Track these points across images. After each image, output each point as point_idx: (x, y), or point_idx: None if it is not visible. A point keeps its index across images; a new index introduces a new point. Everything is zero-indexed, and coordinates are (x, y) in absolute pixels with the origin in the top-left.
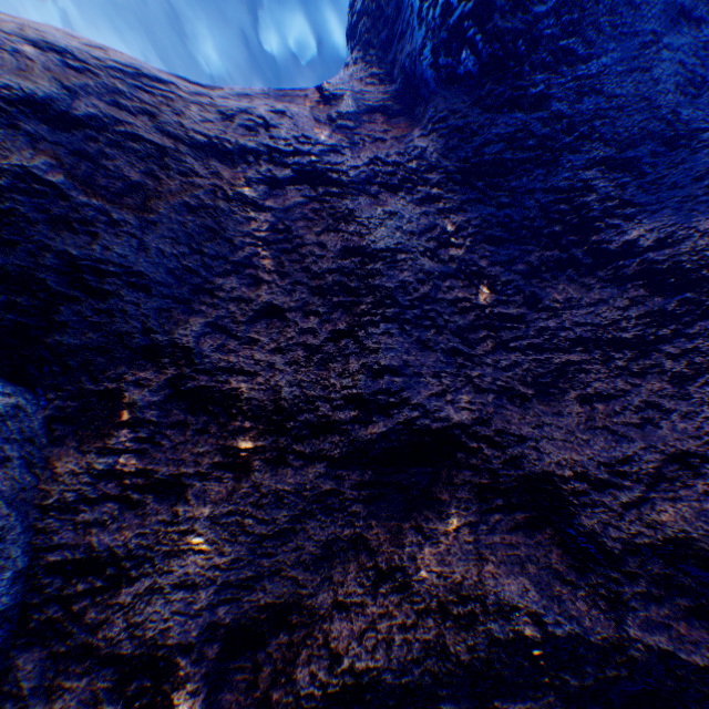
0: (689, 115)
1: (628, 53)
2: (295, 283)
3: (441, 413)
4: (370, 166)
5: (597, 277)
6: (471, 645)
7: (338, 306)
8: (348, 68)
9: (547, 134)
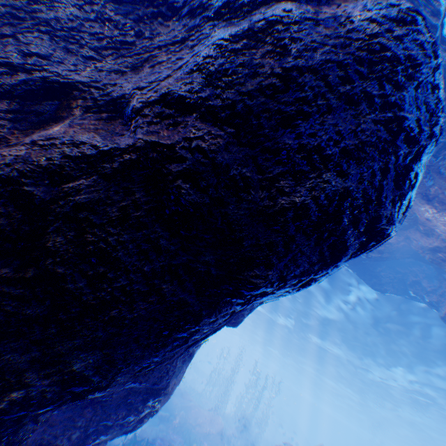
0: None
1: None
2: None
3: (70, 78)
4: None
5: (173, 21)
6: (50, 159)
7: (9, 25)
8: None
9: None
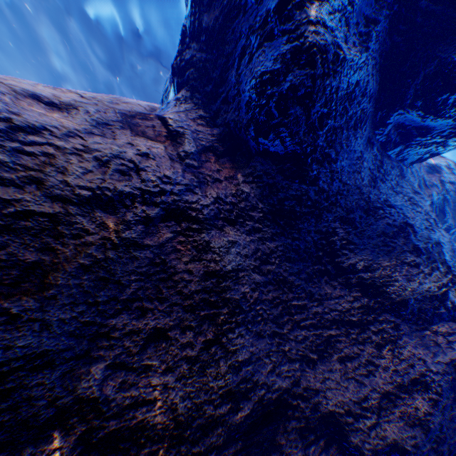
0: (372, 197)
1: (352, 161)
2: (171, 304)
3: (276, 385)
4: (215, 204)
5: (338, 281)
6: None
7: (205, 318)
8: (180, 101)
9: (317, 199)
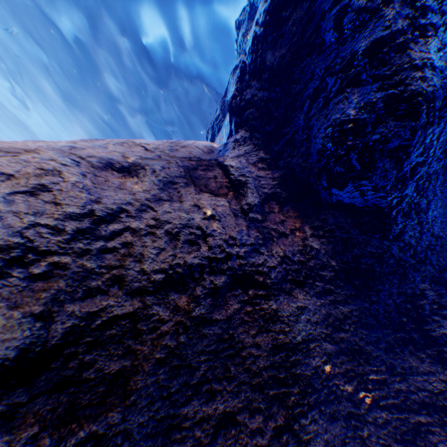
0: None
1: (446, 209)
2: (239, 383)
3: None
4: (282, 263)
5: (426, 352)
6: None
7: (273, 398)
8: (238, 142)
9: (401, 256)
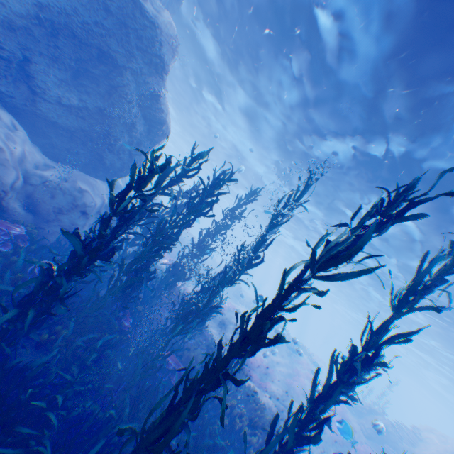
0: None
1: None
2: None
3: None
4: None
5: None
6: None
7: None
8: None
9: None
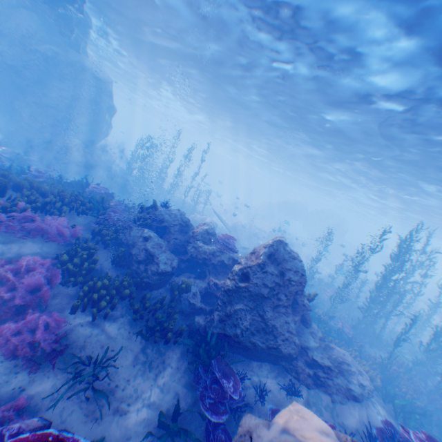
0: None
1: None
2: None
3: None
4: None
5: None
6: None
7: None
8: None
9: None
